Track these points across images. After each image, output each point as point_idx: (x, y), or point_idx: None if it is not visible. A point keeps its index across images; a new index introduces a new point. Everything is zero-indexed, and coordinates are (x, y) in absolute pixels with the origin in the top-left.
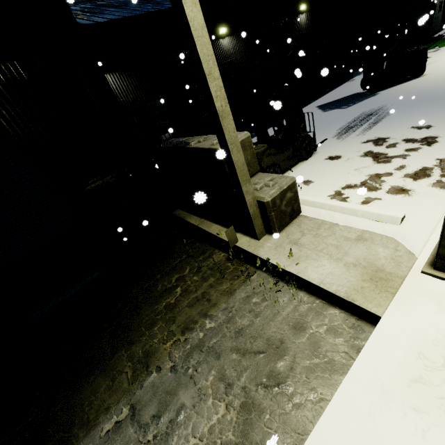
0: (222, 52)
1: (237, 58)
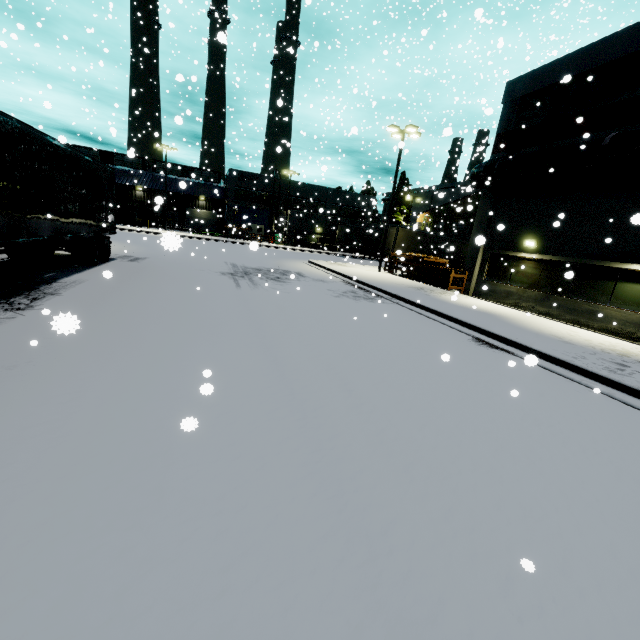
0: (136, 196)
1: (145, 201)
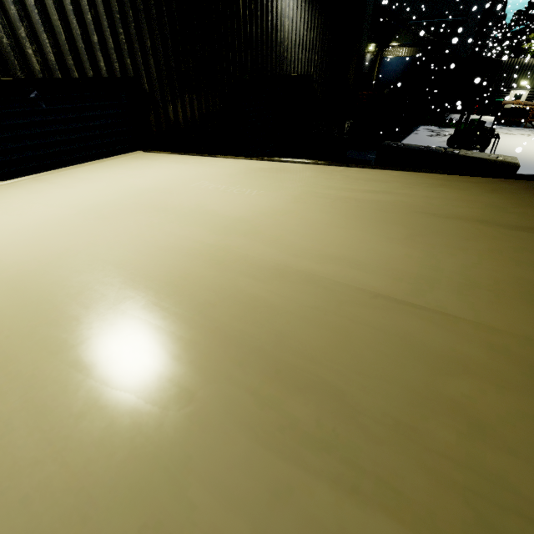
0: None
1: None
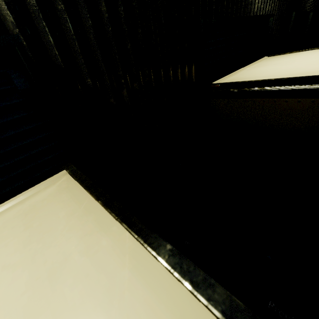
0: None
1: None
